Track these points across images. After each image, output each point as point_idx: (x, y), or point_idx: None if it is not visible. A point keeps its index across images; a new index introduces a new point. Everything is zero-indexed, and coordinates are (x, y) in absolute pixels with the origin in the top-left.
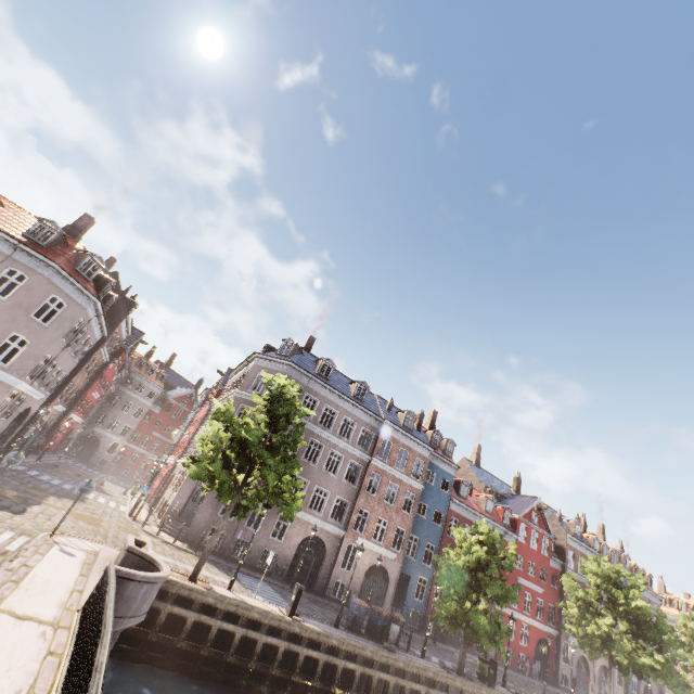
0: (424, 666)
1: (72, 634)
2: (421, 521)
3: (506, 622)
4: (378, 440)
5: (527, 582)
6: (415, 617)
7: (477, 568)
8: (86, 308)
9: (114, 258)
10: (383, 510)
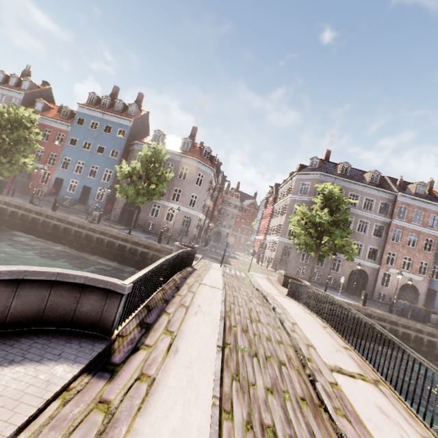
0: None
1: (295, 301)
2: None
3: None
4: (395, 207)
5: None
6: None
7: None
8: (211, 174)
9: (202, 142)
10: (406, 251)
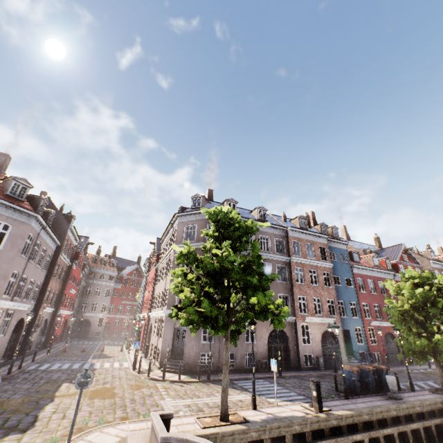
0: (432, 401)
1: None
2: (339, 289)
3: None
4: (289, 243)
5: None
6: (363, 356)
7: (424, 305)
8: (29, 223)
9: (44, 192)
10: (313, 291)
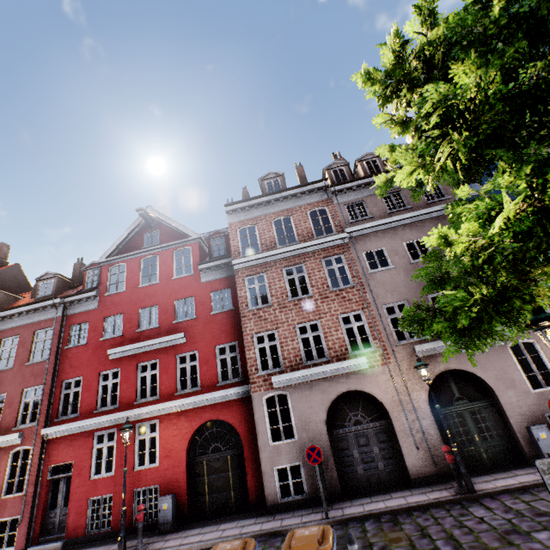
0: None
1: None
2: None
3: (88, 449)
4: None
5: (131, 348)
6: None
7: None
8: None
9: None
10: None
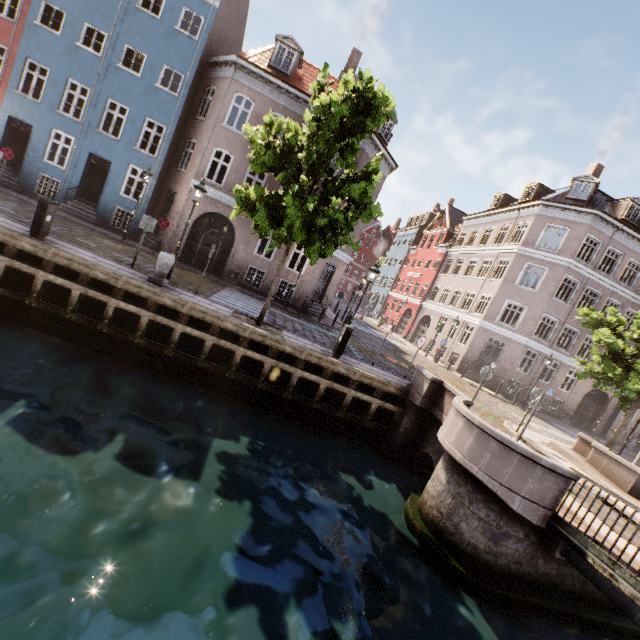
0: None
1: None
2: None
3: None
4: None
5: None
6: None
7: None
8: (385, 177)
9: None
10: None
